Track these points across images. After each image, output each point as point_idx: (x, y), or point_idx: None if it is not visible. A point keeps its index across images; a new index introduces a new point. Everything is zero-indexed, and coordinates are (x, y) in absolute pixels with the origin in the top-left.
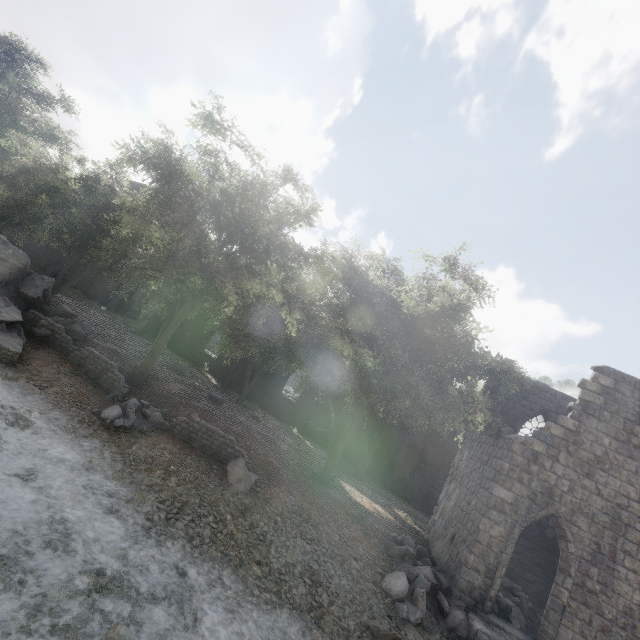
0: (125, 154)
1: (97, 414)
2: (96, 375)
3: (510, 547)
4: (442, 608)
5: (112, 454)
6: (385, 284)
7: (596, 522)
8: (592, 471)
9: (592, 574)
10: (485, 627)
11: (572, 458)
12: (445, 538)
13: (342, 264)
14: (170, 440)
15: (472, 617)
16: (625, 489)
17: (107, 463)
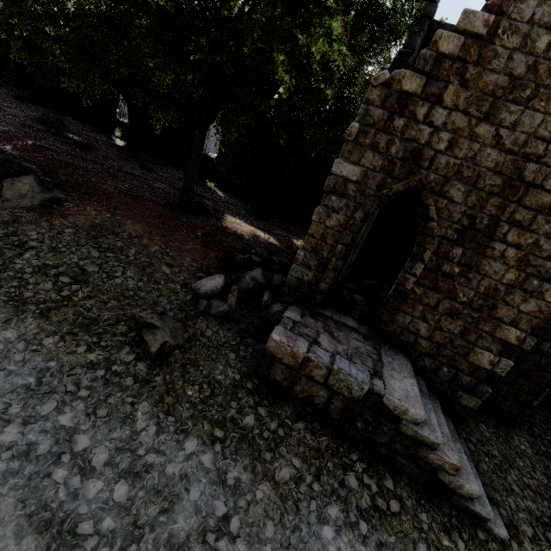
0: None
1: None
2: None
3: (349, 237)
4: (261, 303)
5: None
6: None
7: (479, 188)
8: (497, 108)
9: (453, 256)
10: (299, 316)
11: (466, 92)
12: None
13: None
14: None
15: (288, 308)
16: (548, 127)
17: None
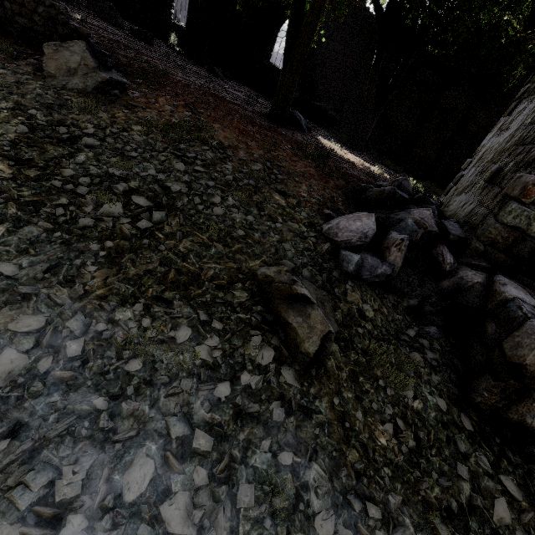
0: None
1: None
2: None
3: None
4: (437, 266)
5: None
6: None
7: None
8: None
9: None
10: (530, 298)
11: None
12: (475, 185)
13: None
14: None
15: (503, 281)
16: None
17: None
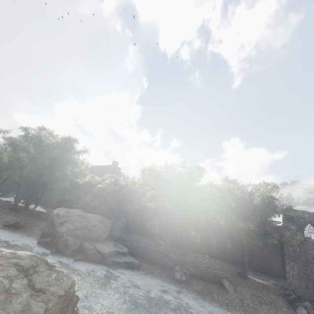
0: (148, 179)
1: (174, 278)
2: (157, 262)
3: None
4: None
5: (193, 292)
6: (241, 194)
7: None
8: None
9: None
10: None
11: None
12: (302, 287)
13: (222, 191)
14: (197, 280)
15: None
16: None
17: (196, 296)
